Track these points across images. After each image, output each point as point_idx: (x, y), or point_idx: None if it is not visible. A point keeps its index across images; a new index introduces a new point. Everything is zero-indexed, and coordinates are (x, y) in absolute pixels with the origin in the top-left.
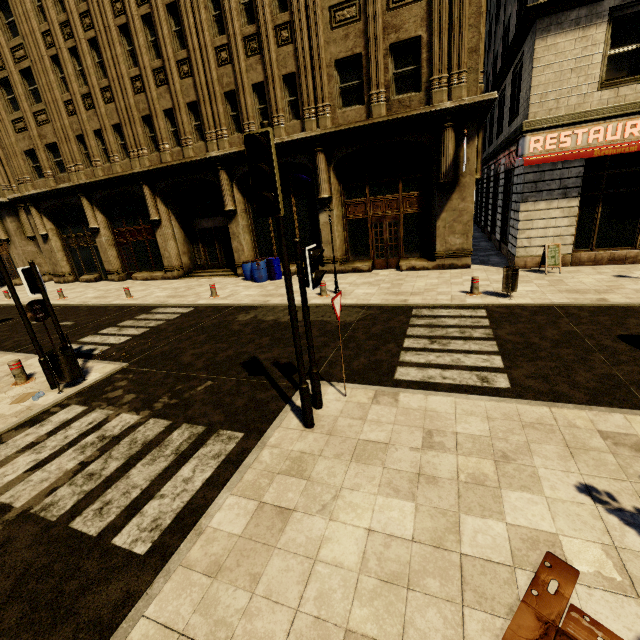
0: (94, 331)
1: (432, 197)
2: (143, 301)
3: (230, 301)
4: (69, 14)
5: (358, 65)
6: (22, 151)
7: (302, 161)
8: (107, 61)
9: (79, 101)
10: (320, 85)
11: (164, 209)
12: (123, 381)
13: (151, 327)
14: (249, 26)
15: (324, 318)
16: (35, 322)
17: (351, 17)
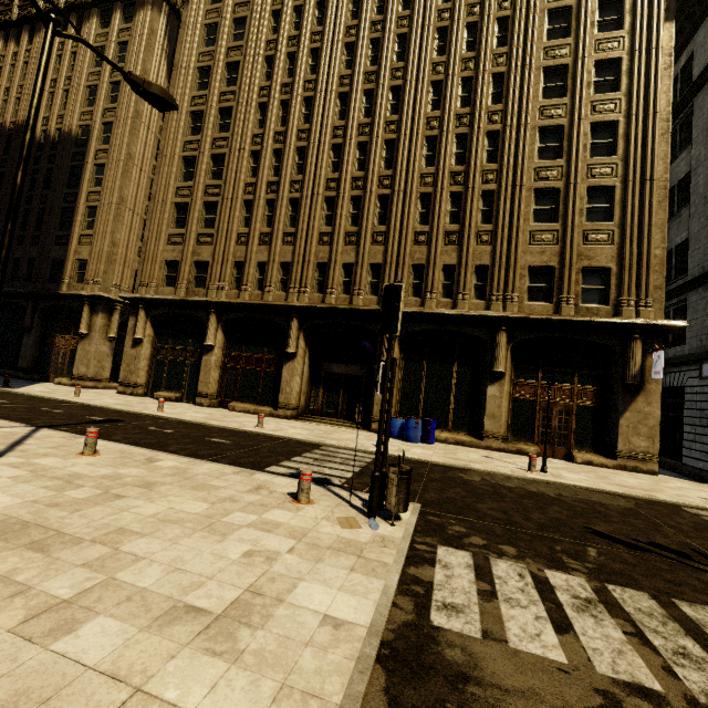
0: (282, 456)
1: (612, 395)
2: (289, 434)
3: (416, 456)
4: (282, 178)
5: (548, 274)
6: (164, 260)
7: (479, 334)
8: (302, 216)
9: (256, 236)
10: (512, 280)
11: (303, 344)
12: (455, 526)
13: (360, 466)
14: (453, 225)
15: (585, 497)
16: (169, 431)
17: (548, 241)
